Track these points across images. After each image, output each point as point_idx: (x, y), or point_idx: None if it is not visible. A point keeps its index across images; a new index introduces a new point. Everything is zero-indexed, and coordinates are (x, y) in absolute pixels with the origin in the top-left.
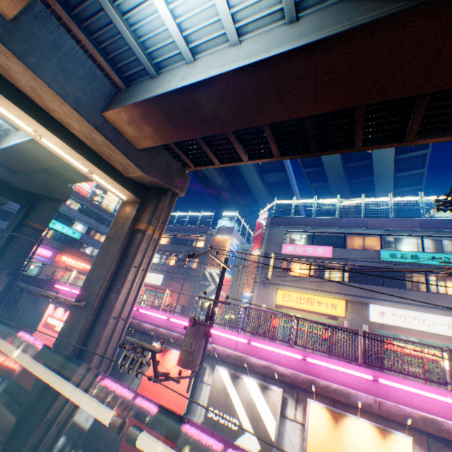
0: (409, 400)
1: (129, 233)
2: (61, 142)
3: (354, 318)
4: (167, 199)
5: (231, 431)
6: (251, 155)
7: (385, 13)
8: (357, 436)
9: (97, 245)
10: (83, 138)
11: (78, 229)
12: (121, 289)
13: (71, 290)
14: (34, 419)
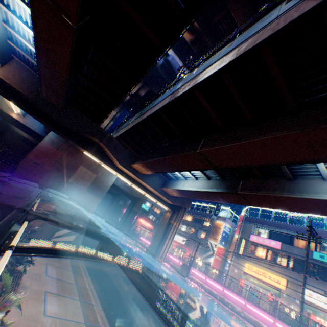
0: (256, 315)
1: (167, 223)
2: (150, 195)
3: (291, 293)
4: (181, 211)
5: (192, 307)
6: None
7: (223, 191)
8: None
9: (155, 214)
10: (156, 193)
11: (148, 205)
12: (163, 246)
13: (146, 240)
14: None
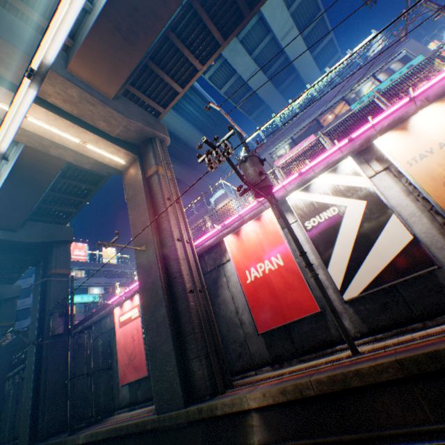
0: None
1: (145, 182)
2: (45, 112)
3: None
4: (158, 144)
5: (334, 218)
6: (202, 62)
7: None
8: (428, 121)
9: None
10: (62, 105)
11: (96, 293)
12: (168, 218)
13: (125, 291)
14: (166, 348)
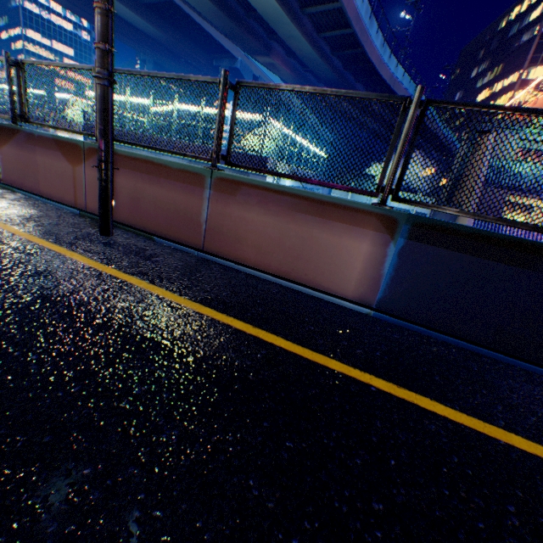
0: None
1: None
2: None
3: None
4: None
5: None
6: None
7: None
8: None
9: None
10: None
11: None
12: None
13: None
14: None
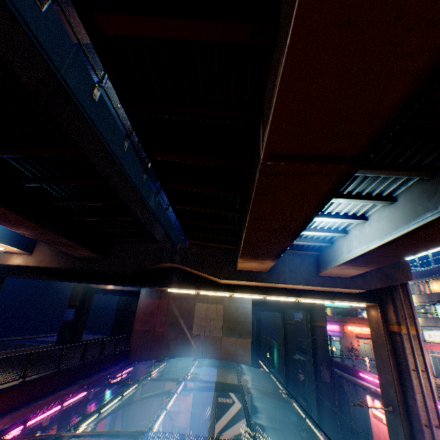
0: None
1: (386, 336)
2: (308, 298)
3: None
4: (397, 294)
5: None
6: None
7: None
8: None
9: None
10: (317, 289)
11: None
12: (412, 395)
13: (373, 380)
14: None
